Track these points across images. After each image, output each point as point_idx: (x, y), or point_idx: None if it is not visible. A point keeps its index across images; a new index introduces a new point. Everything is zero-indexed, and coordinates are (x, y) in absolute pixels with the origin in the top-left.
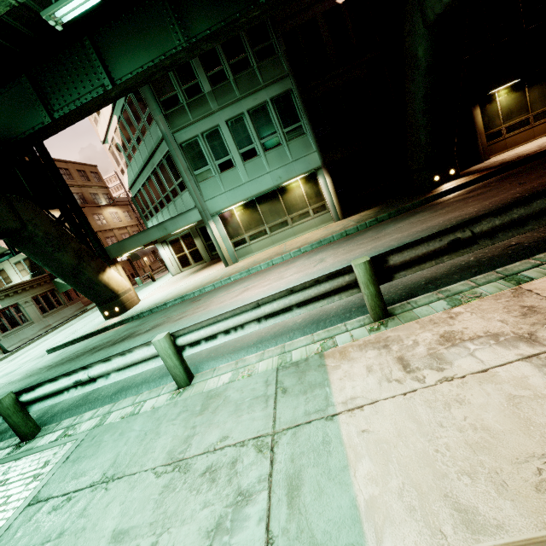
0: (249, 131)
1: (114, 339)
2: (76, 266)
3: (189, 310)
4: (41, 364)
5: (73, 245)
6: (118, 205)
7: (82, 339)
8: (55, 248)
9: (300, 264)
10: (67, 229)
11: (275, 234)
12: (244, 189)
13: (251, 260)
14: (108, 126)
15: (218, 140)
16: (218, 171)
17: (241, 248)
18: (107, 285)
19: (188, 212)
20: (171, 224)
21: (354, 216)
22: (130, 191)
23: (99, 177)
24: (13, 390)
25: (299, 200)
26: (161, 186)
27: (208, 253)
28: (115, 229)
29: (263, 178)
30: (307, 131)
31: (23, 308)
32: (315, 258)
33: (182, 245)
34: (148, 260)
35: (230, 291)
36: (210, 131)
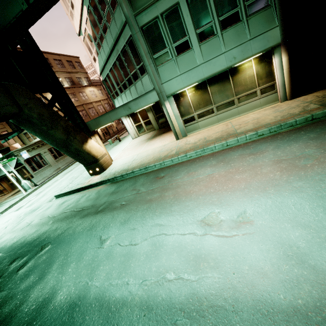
0: (208, 8)
1: (97, 204)
2: (65, 140)
3: (157, 189)
4: (49, 211)
5: (62, 123)
6: (94, 85)
7: (76, 191)
8: (48, 127)
9: (273, 156)
10: (58, 109)
11: (221, 113)
12: (198, 71)
13: (200, 137)
14: (81, 18)
15: (177, 20)
16: (175, 53)
17: (189, 125)
18: (89, 152)
19: (148, 94)
20: (133, 104)
21: (306, 96)
22: (100, 75)
23: (81, 65)
24: (29, 239)
25: (249, 80)
26: (124, 70)
27: (157, 123)
28: (93, 102)
29: (217, 59)
30: (272, 2)
31: (43, 156)
32: (290, 149)
33: (138, 117)
34: (115, 123)
35: (194, 175)
36: (169, 11)
